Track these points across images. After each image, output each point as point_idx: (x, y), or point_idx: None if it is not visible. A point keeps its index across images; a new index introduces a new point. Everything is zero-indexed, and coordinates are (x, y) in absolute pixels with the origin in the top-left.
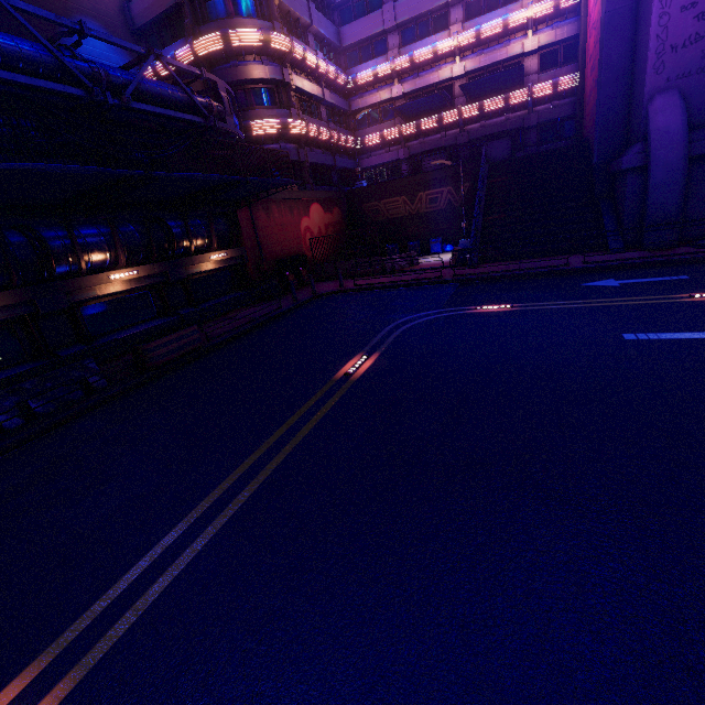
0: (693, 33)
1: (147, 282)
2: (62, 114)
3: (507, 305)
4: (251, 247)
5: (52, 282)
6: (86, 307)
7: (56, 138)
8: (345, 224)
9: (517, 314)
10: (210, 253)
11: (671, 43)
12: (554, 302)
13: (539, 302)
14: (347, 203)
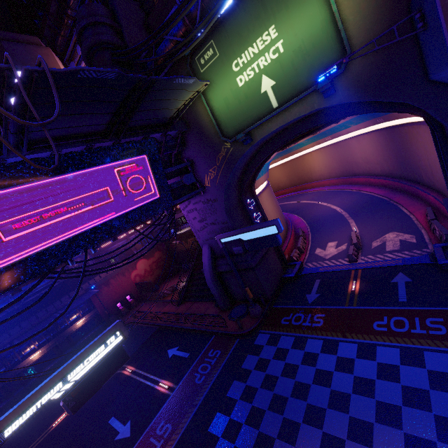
0: (201, 226)
1: (47, 350)
2: (4, 317)
3: (131, 370)
4: (100, 306)
5: (8, 372)
6: (26, 369)
7: (5, 324)
8: (165, 255)
9: (124, 382)
10: (77, 322)
11: (197, 229)
12: (141, 371)
13: (140, 369)
14: (165, 244)
